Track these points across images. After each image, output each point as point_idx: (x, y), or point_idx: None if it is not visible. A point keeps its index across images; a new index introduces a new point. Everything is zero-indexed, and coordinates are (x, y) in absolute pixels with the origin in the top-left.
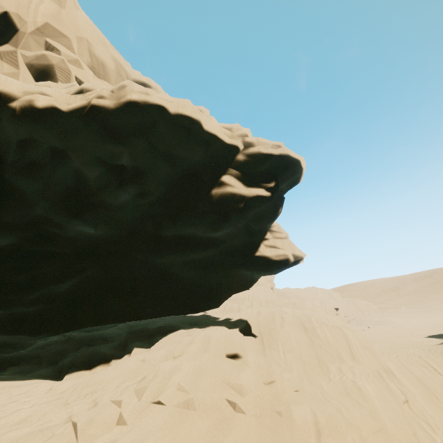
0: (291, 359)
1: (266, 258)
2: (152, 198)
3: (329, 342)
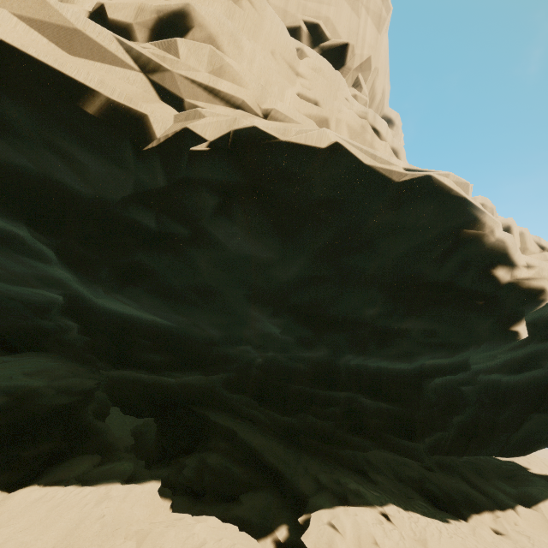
0: None
1: None
2: None
3: None
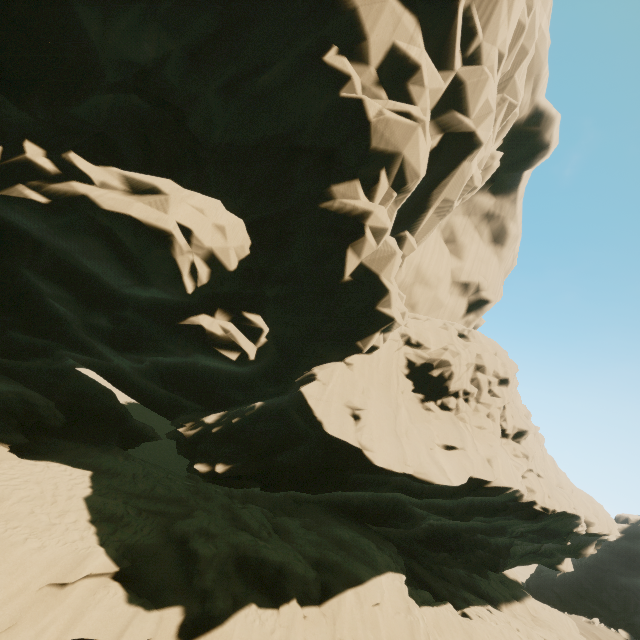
0: None
1: (562, 568)
2: None
3: None
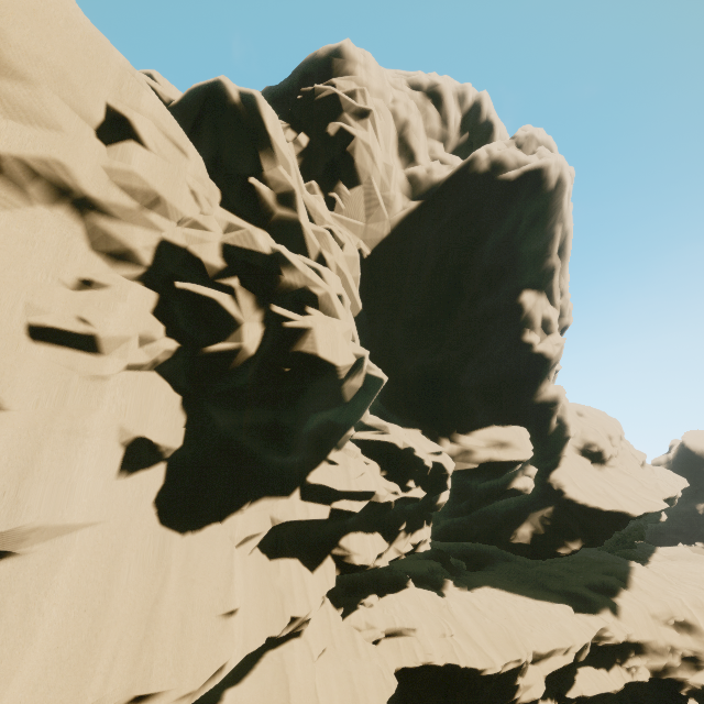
0: None
1: (662, 519)
2: None
3: None
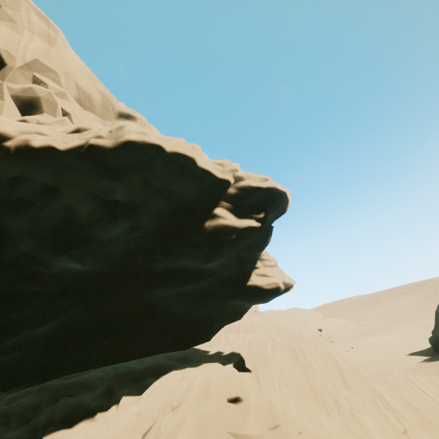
0: (287, 394)
1: (257, 287)
2: (144, 231)
3: (322, 371)
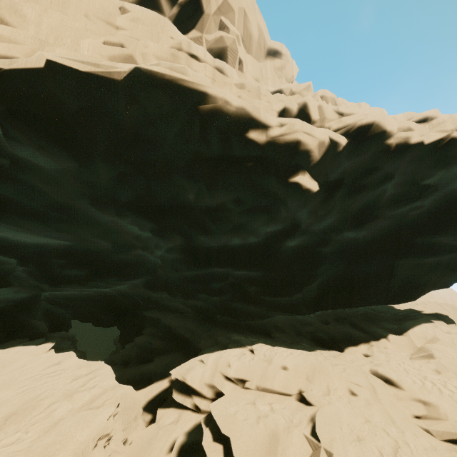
0: None
1: None
2: (421, 209)
3: None
